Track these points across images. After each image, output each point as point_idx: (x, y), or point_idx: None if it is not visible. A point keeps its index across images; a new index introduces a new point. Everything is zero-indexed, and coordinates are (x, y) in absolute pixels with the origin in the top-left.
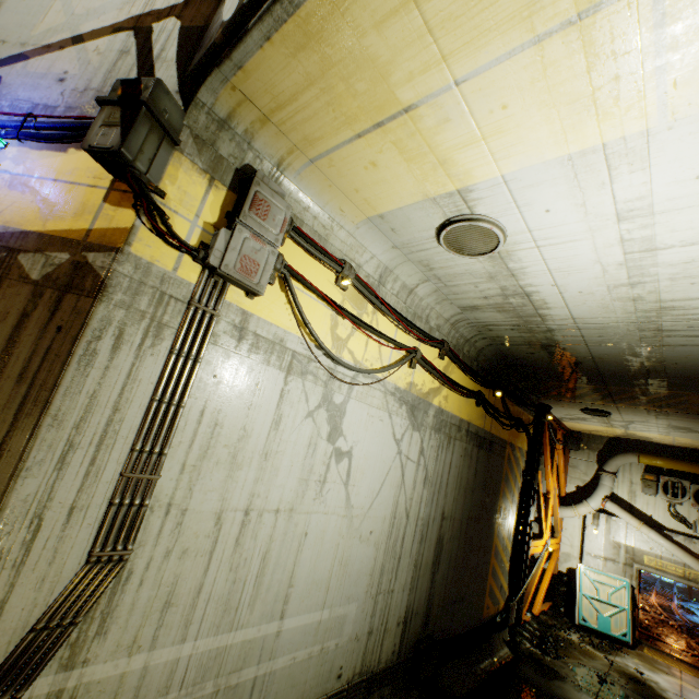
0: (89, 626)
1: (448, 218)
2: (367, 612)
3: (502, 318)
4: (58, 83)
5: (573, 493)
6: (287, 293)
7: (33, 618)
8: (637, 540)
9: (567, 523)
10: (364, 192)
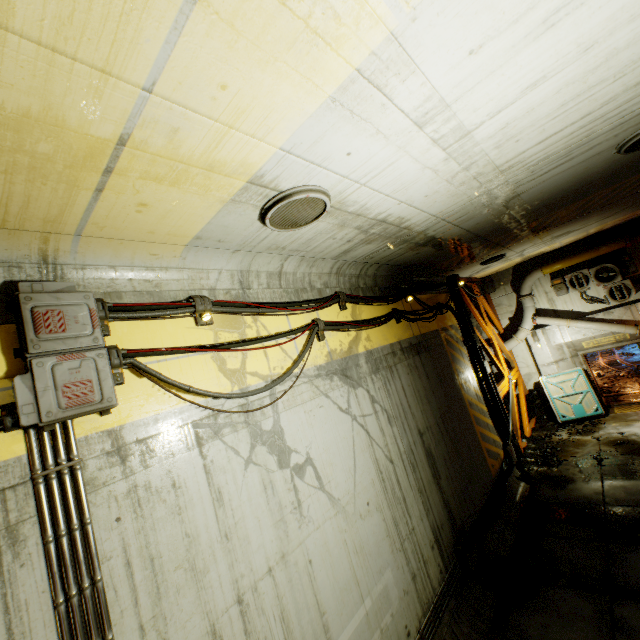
0: None
1: (261, 207)
2: (402, 565)
3: (375, 246)
4: None
5: (509, 325)
6: (147, 377)
7: None
8: (571, 334)
9: (516, 351)
10: (160, 230)
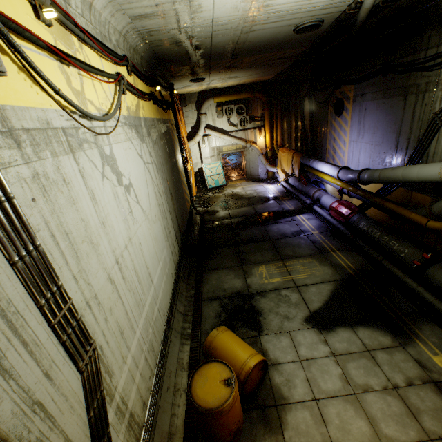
0: (105, 382)
1: None
2: (168, 248)
3: (164, 24)
4: None
5: (191, 132)
6: (16, 56)
7: (84, 418)
8: (220, 142)
9: (192, 149)
10: None
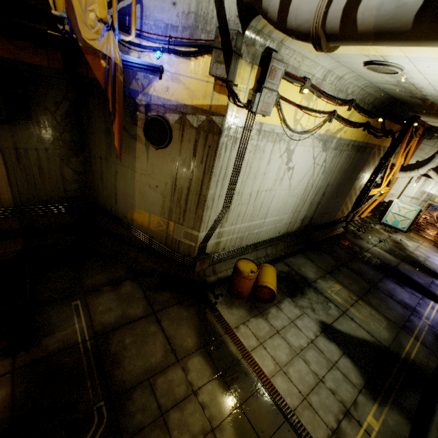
0: (224, 220)
1: (371, 60)
2: (290, 217)
3: (395, 88)
4: (173, 7)
5: (412, 164)
6: (278, 109)
7: (214, 219)
8: (437, 191)
9: (400, 180)
10: None
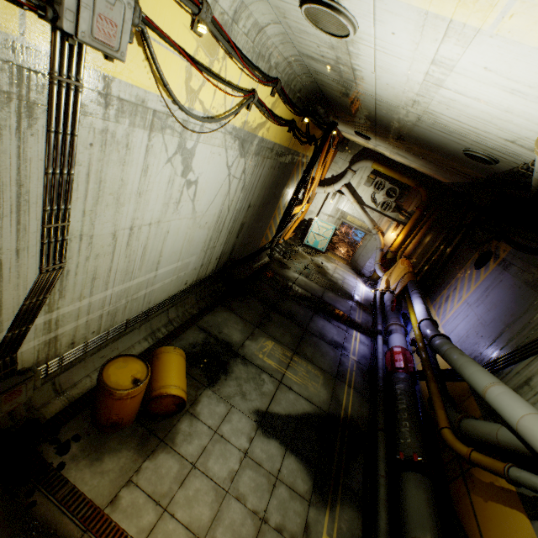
0: (54, 296)
1: None
2: (201, 258)
3: (329, 73)
4: None
5: (329, 179)
6: (146, 52)
7: (21, 301)
8: (349, 209)
9: (318, 196)
10: None
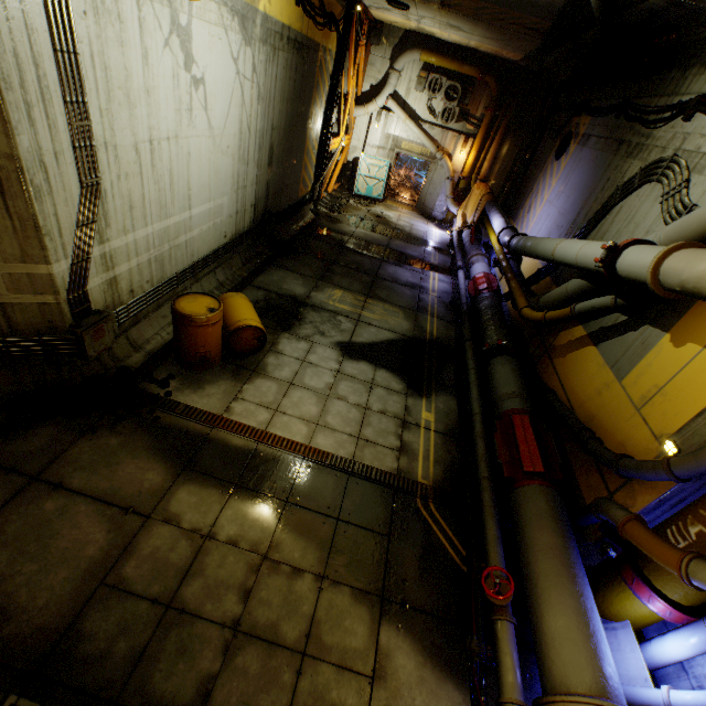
0: (101, 223)
1: None
2: (234, 201)
3: None
4: None
5: (368, 93)
6: None
7: (74, 222)
8: (402, 131)
9: (359, 122)
10: None
